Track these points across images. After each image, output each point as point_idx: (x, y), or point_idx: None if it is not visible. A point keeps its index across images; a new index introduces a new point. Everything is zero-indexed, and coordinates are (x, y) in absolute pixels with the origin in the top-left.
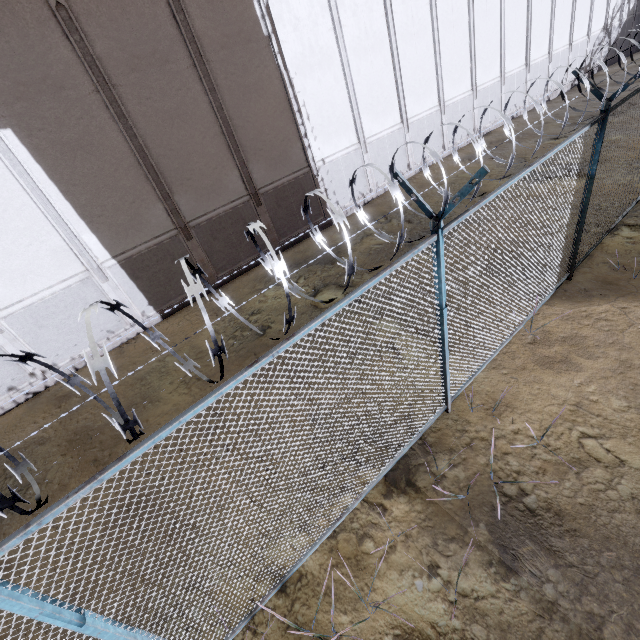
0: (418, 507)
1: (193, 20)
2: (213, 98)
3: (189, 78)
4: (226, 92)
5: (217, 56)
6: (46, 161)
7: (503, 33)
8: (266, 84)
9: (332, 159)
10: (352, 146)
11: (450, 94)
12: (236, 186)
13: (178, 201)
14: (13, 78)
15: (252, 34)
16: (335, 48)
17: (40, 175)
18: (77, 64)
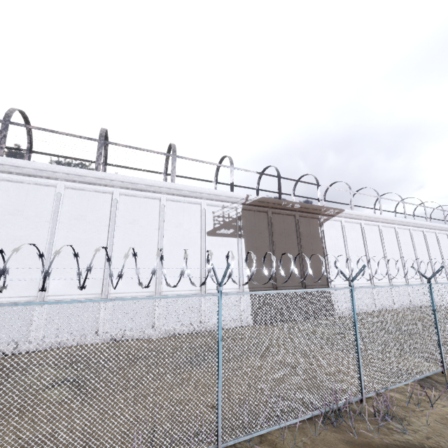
0: (443, 394)
1: (300, 228)
2: (299, 249)
3: (294, 241)
4: (304, 249)
5: (304, 238)
6: (247, 249)
7: (418, 264)
8: (317, 251)
9: (338, 286)
10: (347, 284)
11: (394, 280)
12: (298, 281)
13: (277, 277)
14: (251, 228)
15: (316, 236)
16: (343, 248)
17: (243, 252)
18: (267, 229)
